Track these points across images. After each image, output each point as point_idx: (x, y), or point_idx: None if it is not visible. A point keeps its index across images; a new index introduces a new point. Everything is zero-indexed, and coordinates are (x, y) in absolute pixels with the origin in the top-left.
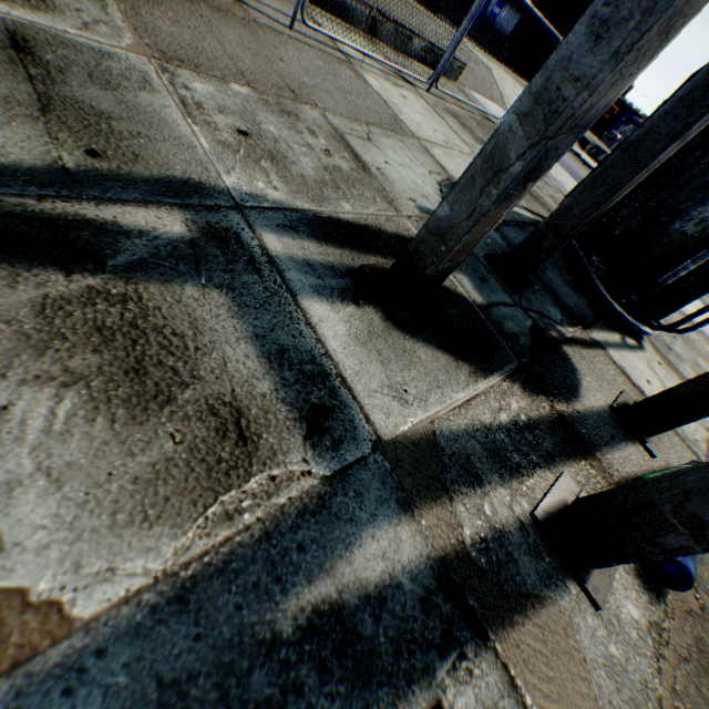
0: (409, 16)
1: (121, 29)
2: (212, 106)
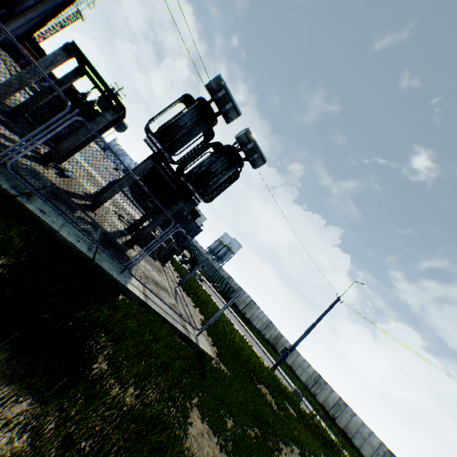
0: None
1: None
2: None
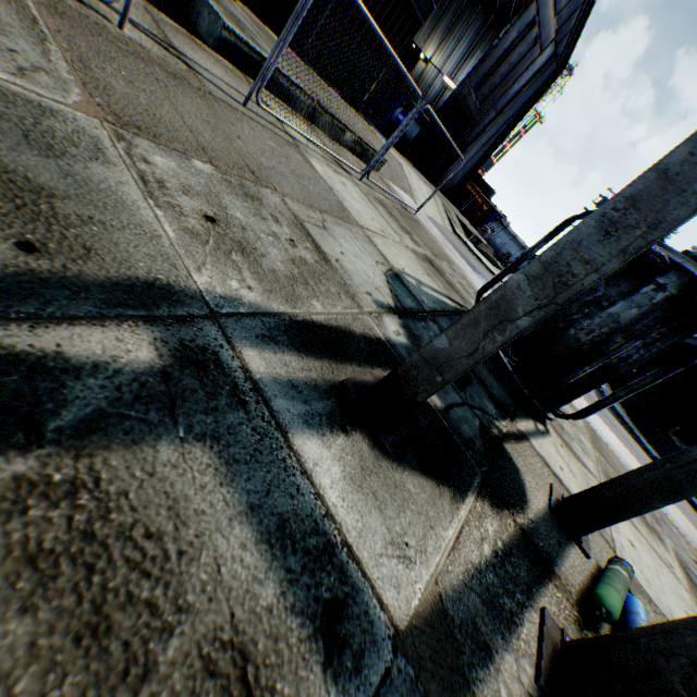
0: (352, 118)
1: (67, 81)
2: (175, 185)
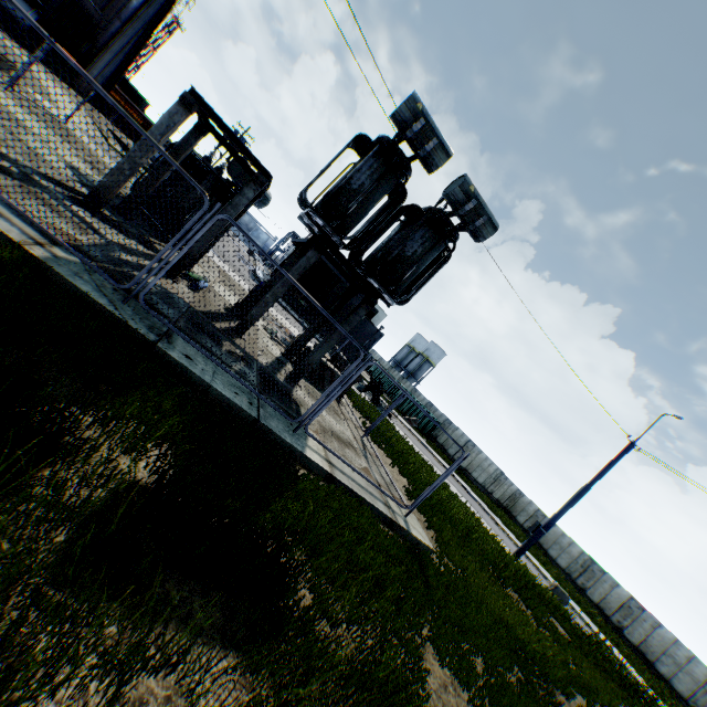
0: None
1: None
2: None
